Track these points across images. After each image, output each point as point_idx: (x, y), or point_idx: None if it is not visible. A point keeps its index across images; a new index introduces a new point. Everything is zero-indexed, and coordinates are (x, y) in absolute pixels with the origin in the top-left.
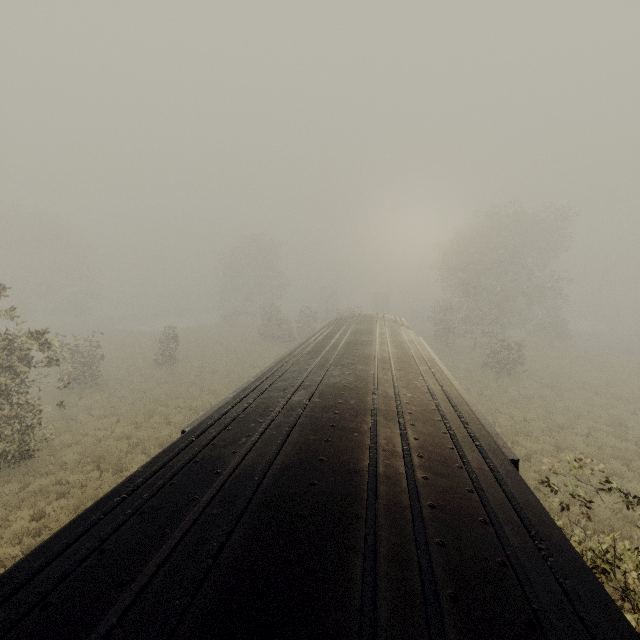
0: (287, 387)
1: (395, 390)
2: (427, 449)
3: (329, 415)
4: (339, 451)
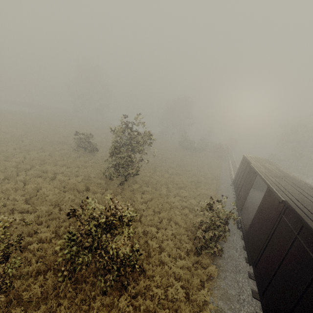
0: (298, 193)
1: None
2: None
3: None
4: None
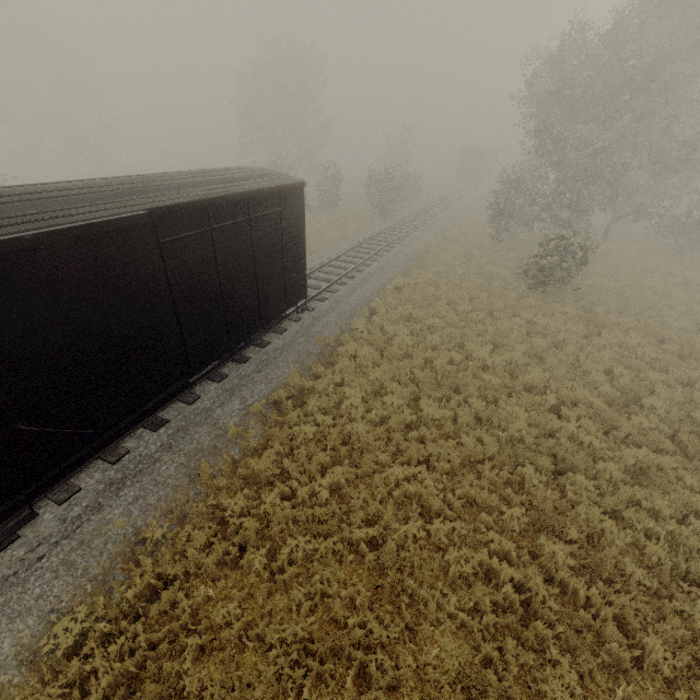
0: None
1: None
2: None
3: None
4: None
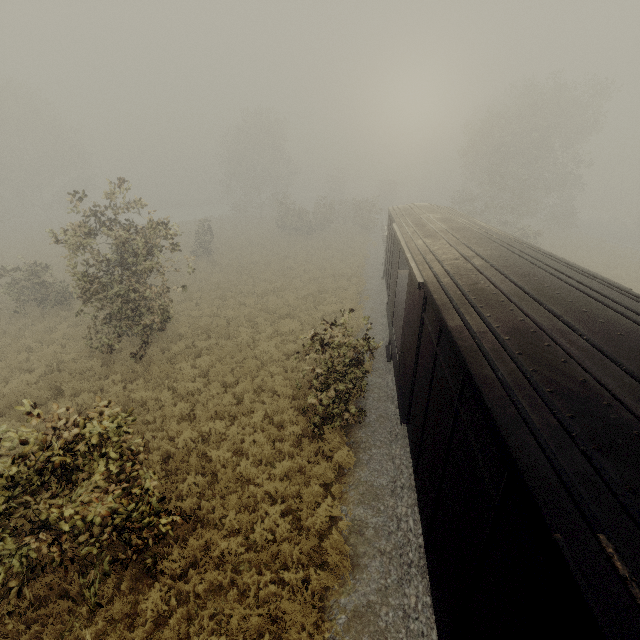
0: (456, 258)
1: (535, 258)
2: (589, 283)
3: (518, 269)
4: (550, 283)
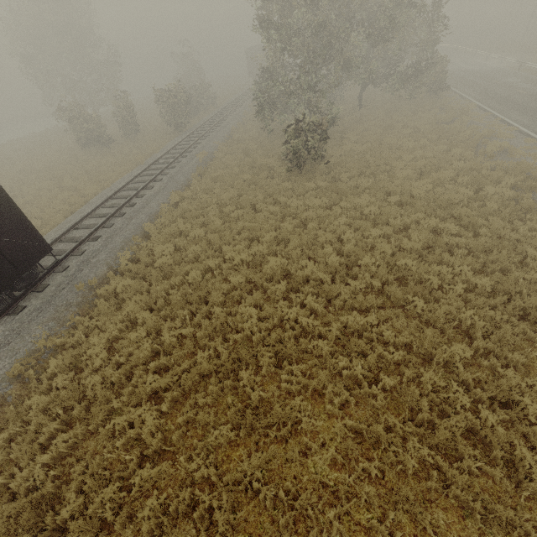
0: None
1: None
2: None
3: None
4: None
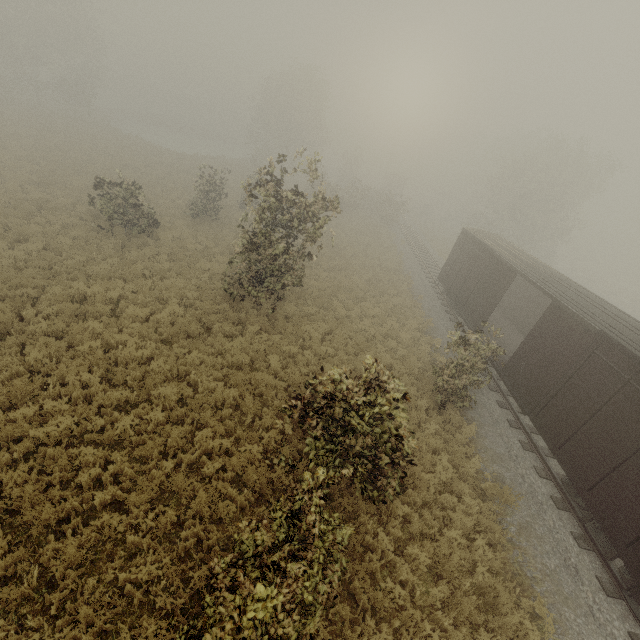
0: (603, 314)
1: None
2: None
3: None
4: None
